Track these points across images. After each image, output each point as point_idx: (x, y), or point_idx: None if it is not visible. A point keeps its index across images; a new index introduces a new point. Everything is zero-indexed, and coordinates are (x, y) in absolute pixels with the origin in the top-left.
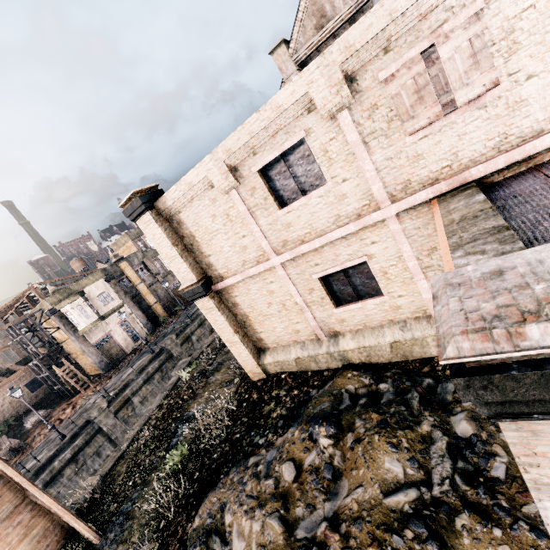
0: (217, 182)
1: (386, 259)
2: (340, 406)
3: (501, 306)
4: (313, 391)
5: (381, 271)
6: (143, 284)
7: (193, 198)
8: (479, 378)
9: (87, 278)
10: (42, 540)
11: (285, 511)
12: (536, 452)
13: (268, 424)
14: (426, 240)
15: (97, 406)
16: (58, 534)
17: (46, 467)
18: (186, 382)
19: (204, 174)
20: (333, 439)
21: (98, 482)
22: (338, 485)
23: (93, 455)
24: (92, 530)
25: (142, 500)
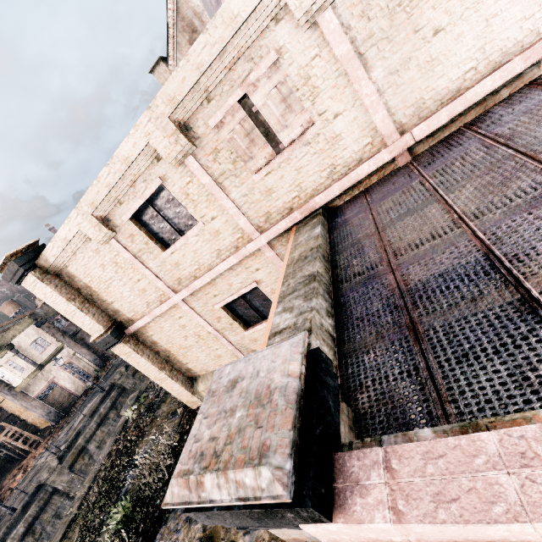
0: (93, 235)
1: (273, 282)
2: None
3: (211, 438)
4: None
5: (273, 292)
6: None
7: (76, 252)
8: (199, 513)
9: (13, 328)
10: None
11: None
12: (293, 537)
13: None
14: None
15: (47, 467)
16: None
17: None
18: (133, 421)
19: (76, 228)
20: None
21: None
22: None
23: (52, 520)
24: None
25: None
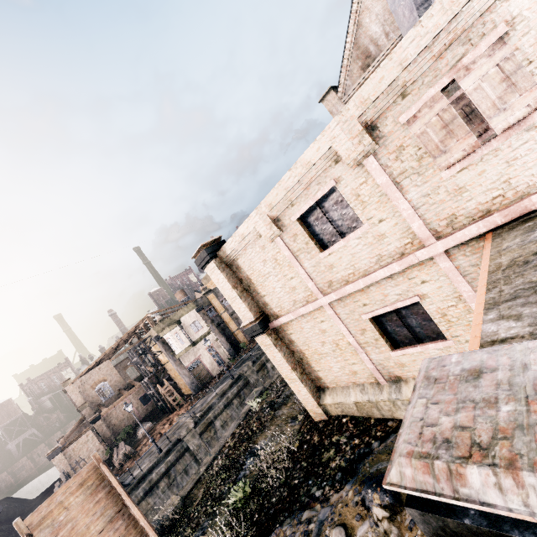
0: (264, 232)
1: (442, 300)
2: None
3: (457, 426)
4: (374, 443)
5: (439, 312)
6: (227, 312)
7: (247, 247)
8: (432, 516)
9: (182, 309)
10: None
11: None
12: None
13: (326, 474)
14: None
15: (186, 426)
16: None
17: (147, 477)
18: (256, 413)
19: (253, 226)
20: (389, 511)
21: (179, 502)
22: None
23: (182, 472)
24: None
25: (210, 531)
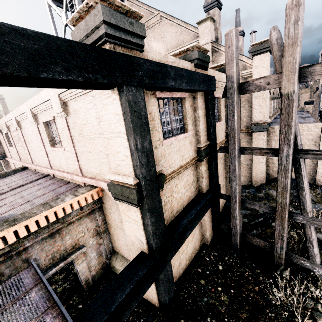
0: None
1: None
2: None
3: None
4: None
5: None
6: None
7: None
8: None
9: None
10: None
11: None
12: None
13: None
14: None
15: None
16: None
17: None
18: None
19: None
20: None
21: None
22: None
23: None
24: None
25: None
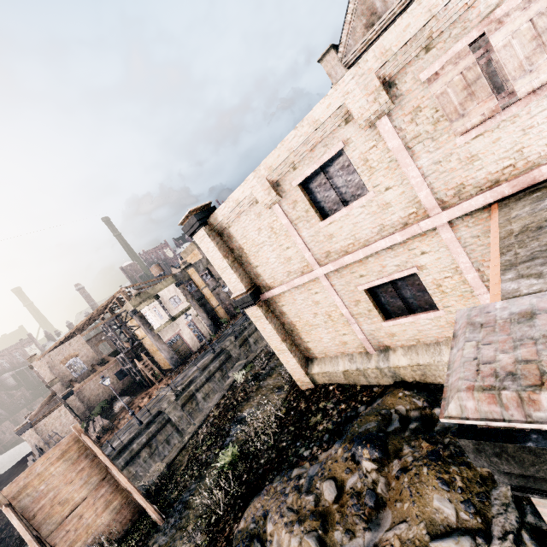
0: (261, 198)
1: (439, 271)
2: (388, 428)
3: (520, 361)
4: (361, 407)
5: (435, 283)
6: (208, 288)
7: (241, 214)
8: (489, 444)
9: (161, 283)
10: (119, 513)
11: (323, 532)
12: None
13: (314, 436)
14: (488, 249)
15: (167, 399)
16: (131, 510)
17: (127, 448)
18: (240, 384)
19: (249, 190)
20: (377, 464)
21: (164, 469)
22: (380, 515)
23: (163, 442)
24: (157, 512)
25: (198, 492)
